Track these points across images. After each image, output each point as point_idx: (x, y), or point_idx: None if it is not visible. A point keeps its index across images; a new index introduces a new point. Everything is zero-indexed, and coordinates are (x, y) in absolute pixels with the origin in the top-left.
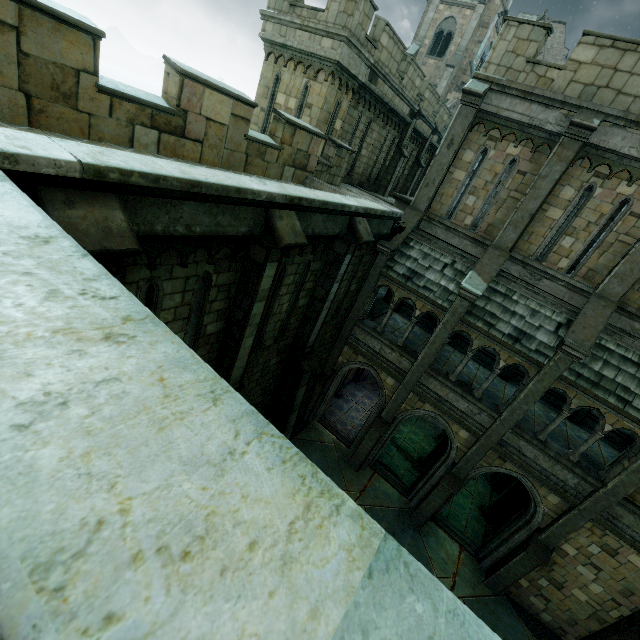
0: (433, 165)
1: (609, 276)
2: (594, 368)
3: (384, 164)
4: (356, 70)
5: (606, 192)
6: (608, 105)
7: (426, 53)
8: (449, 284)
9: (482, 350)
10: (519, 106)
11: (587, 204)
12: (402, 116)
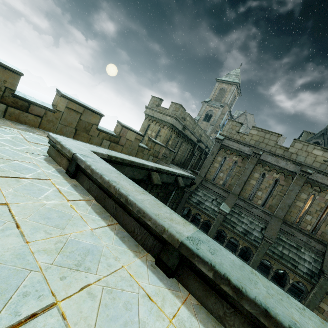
0: (206, 160)
1: (277, 208)
2: (279, 249)
3: (187, 157)
4: (178, 126)
5: (269, 176)
6: (264, 148)
7: (202, 120)
8: (215, 208)
9: (233, 243)
10: (235, 144)
11: (264, 179)
12: (194, 141)
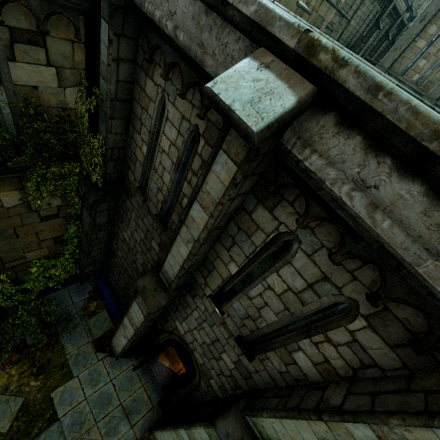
0: (405, 35)
1: None
2: None
3: (362, 34)
4: None
5: None
6: None
7: None
8: None
9: None
10: None
11: None
12: None
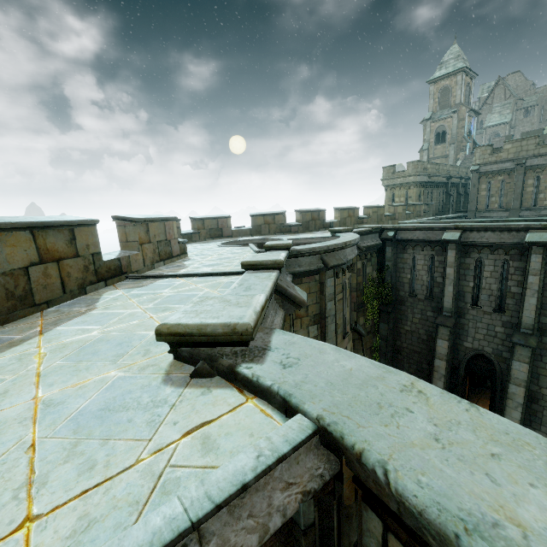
0: (470, 195)
1: None
2: None
3: (443, 202)
4: (423, 180)
5: (544, 176)
6: (525, 155)
7: (434, 145)
8: None
9: None
10: (494, 166)
11: (540, 182)
12: (443, 182)
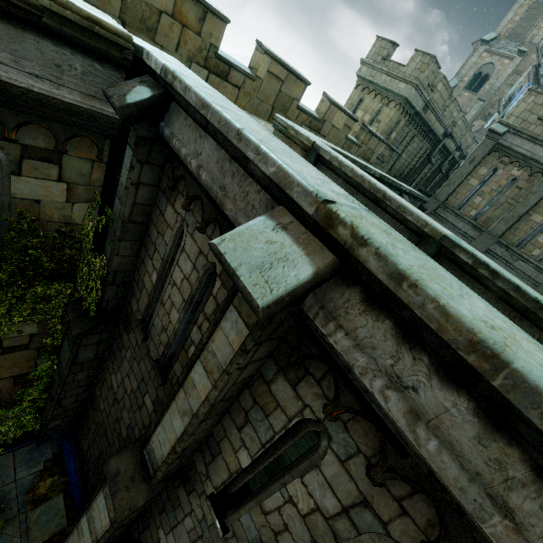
0: (456, 172)
1: None
2: None
3: (414, 166)
4: (416, 103)
5: None
6: None
7: (463, 87)
8: None
9: None
10: (526, 145)
11: None
12: (437, 135)
